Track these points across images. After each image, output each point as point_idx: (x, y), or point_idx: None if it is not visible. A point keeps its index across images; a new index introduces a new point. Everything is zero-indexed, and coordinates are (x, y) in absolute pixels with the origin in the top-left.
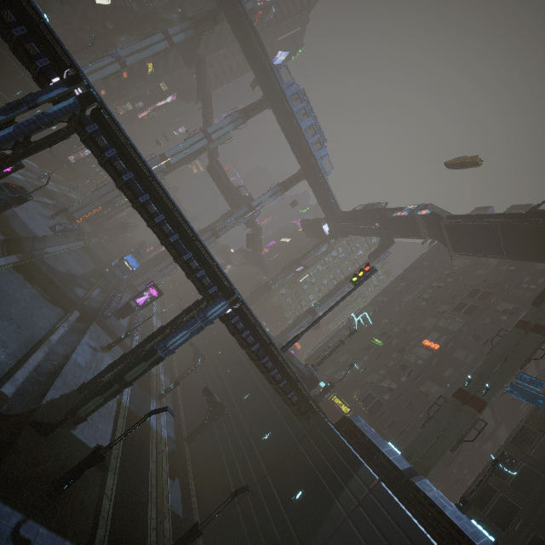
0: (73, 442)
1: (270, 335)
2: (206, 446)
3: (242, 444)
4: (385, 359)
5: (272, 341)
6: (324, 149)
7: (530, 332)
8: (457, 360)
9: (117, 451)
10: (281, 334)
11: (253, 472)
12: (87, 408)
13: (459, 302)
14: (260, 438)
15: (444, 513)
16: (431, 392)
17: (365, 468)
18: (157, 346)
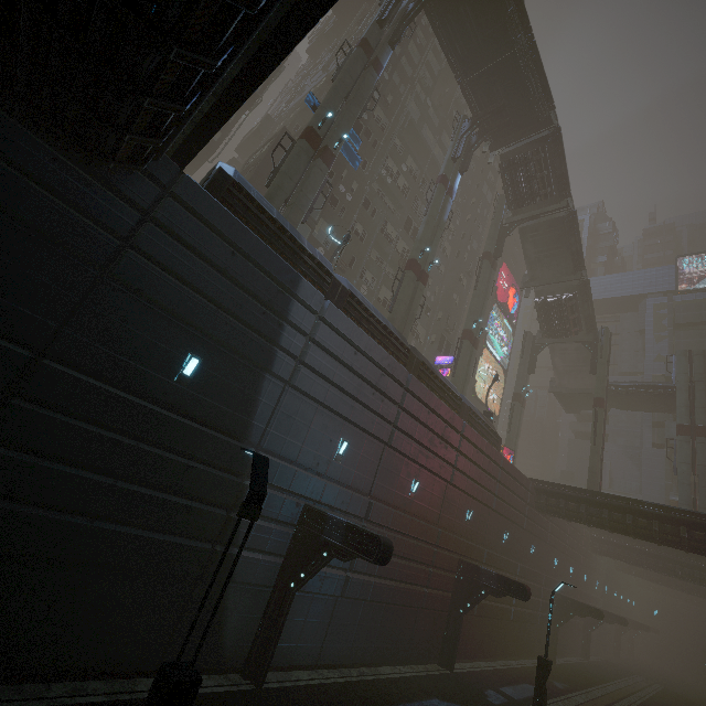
0: None
1: None
2: None
3: None
4: None
5: None
6: None
7: (372, 68)
8: None
9: None
10: None
11: None
12: None
13: None
14: None
15: (373, 315)
16: None
17: (308, 286)
18: None
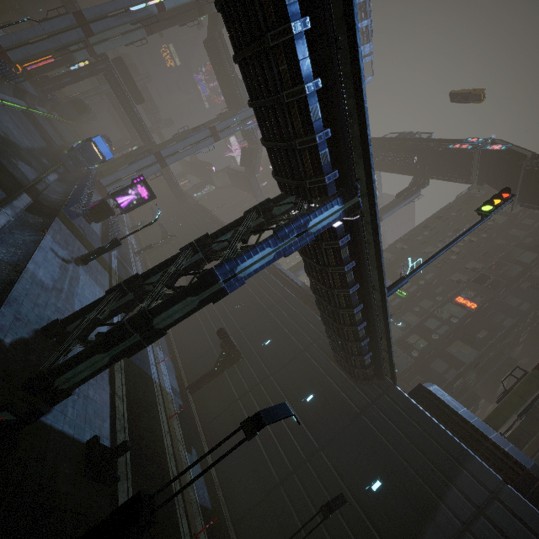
0: (49, 442)
1: (286, 271)
2: (218, 399)
3: (273, 404)
4: (405, 312)
5: (384, 284)
6: (371, 45)
7: None
8: (493, 322)
9: (122, 434)
10: (290, 270)
11: (297, 443)
12: (73, 373)
13: (497, 261)
14: (298, 398)
15: None
16: (462, 353)
17: (479, 463)
18: (218, 268)
